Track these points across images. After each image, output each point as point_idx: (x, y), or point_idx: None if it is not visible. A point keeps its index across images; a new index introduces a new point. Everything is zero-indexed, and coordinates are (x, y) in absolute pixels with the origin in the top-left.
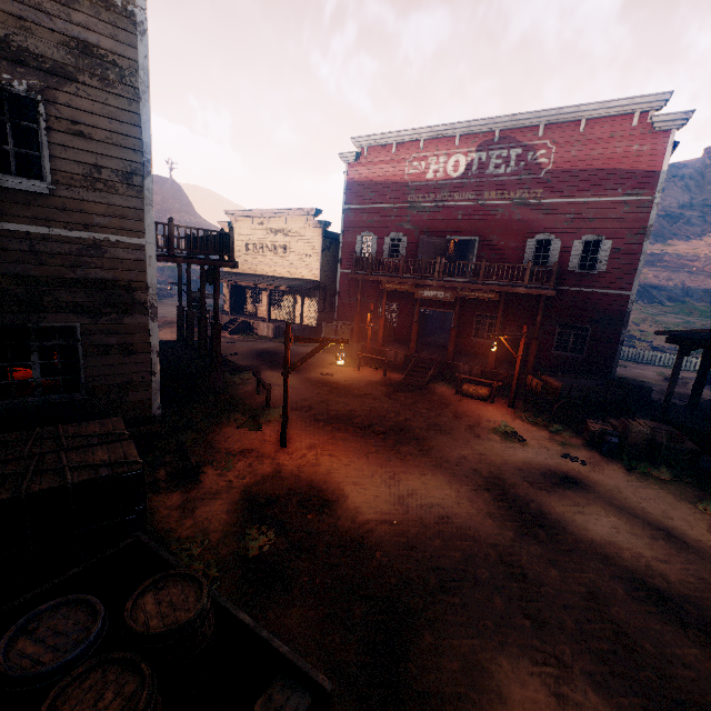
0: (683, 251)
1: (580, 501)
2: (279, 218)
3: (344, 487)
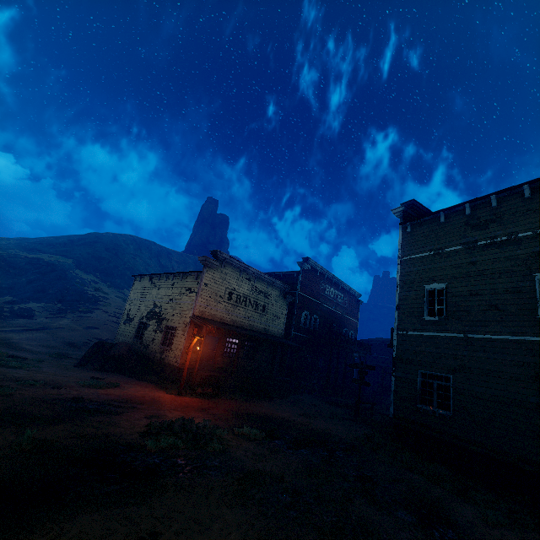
0: None
1: None
2: (264, 281)
3: None
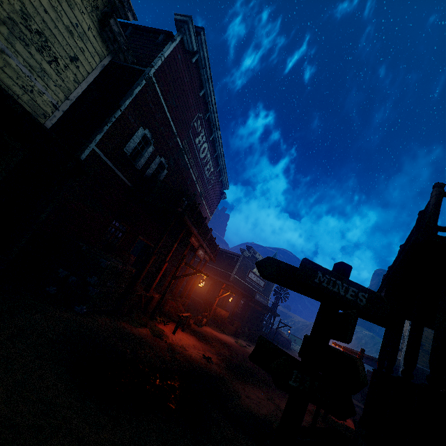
0: None
1: None
2: None
3: None
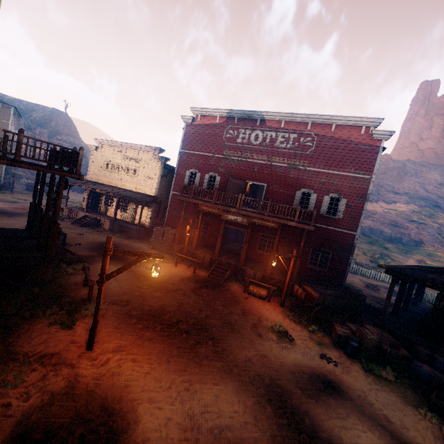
0: (369, 208)
1: (341, 411)
2: (134, 150)
3: (139, 406)
